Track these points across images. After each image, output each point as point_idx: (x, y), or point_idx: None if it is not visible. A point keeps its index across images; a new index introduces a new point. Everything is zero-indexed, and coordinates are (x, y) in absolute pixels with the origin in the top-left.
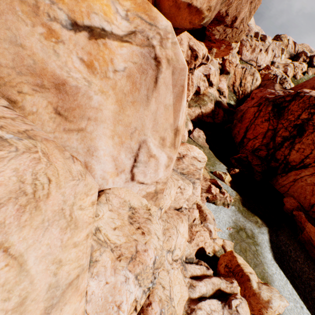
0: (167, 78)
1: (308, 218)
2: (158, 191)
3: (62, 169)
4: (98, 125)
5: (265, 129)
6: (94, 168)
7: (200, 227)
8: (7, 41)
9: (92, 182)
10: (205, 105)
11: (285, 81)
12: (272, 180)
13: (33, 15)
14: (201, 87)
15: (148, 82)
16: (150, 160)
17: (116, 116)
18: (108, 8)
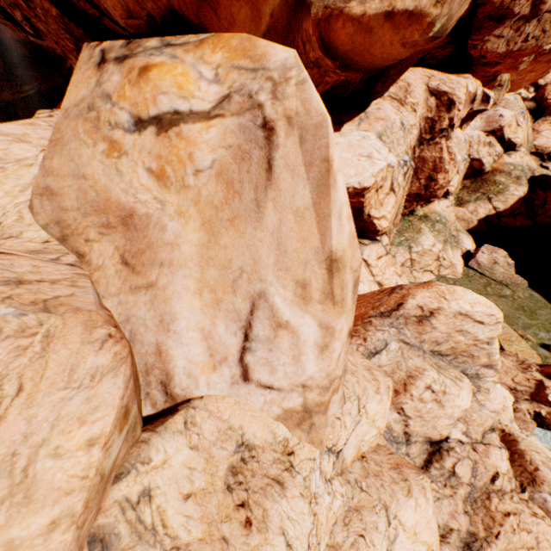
0: (291, 155)
1: None
2: (311, 408)
3: (59, 364)
4: (174, 273)
5: None
6: (172, 354)
7: (517, 502)
8: (71, 176)
9: (109, 392)
10: (501, 191)
11: None
12: None
13: (95, 130)
14: (483, 159)
15: (254, 175)
16: (279, 335)
17: (204, 251)
18: (184, 77)
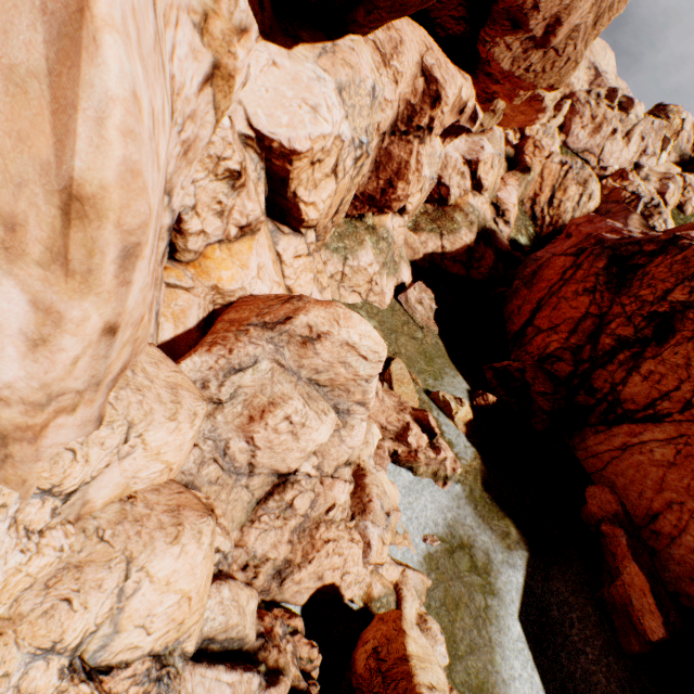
0: None
1: (635, 548)
2: (8, 433)
3: None
4: None
5: (579, 312)
6: None
7: (342, 530)
8: None
9: None
10: (454, 231)
11: (656, 212)
12: (572, 436)
13: None
14: (452, 189)
15: None
16: None
17: None
18: None
